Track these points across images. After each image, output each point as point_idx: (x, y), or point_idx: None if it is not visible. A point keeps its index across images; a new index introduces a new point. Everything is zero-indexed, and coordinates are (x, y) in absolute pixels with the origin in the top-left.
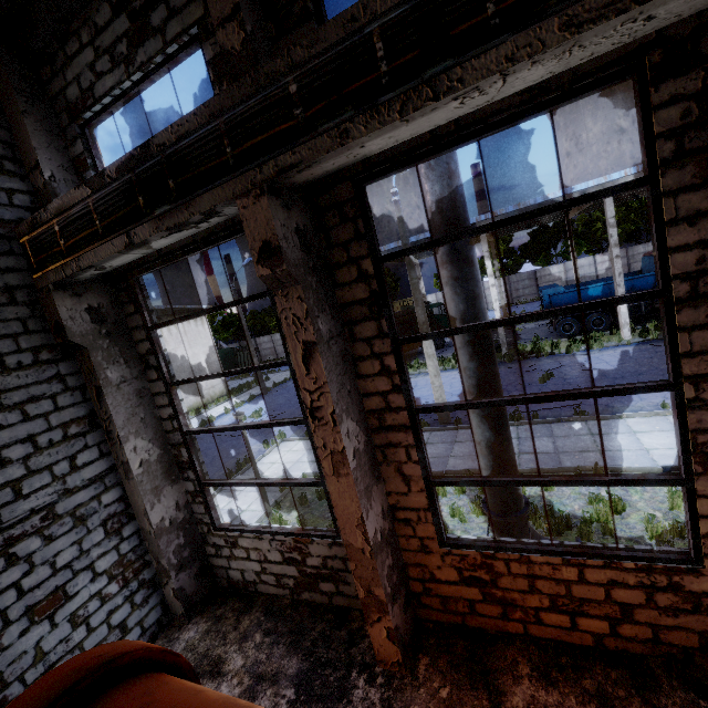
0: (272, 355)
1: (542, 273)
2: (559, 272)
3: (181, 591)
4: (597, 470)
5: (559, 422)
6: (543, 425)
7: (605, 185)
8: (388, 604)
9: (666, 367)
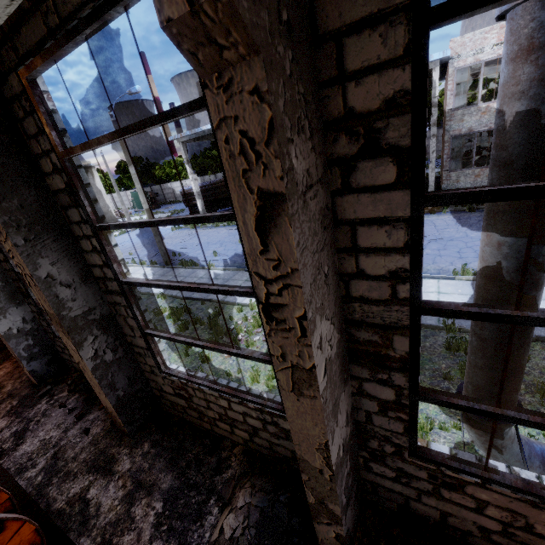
0: (173, 198)
1: None
2: None
3: None
4: (162, 296)
5: (203, 269)
6: (195, 270)
7: None
8: None
9: None
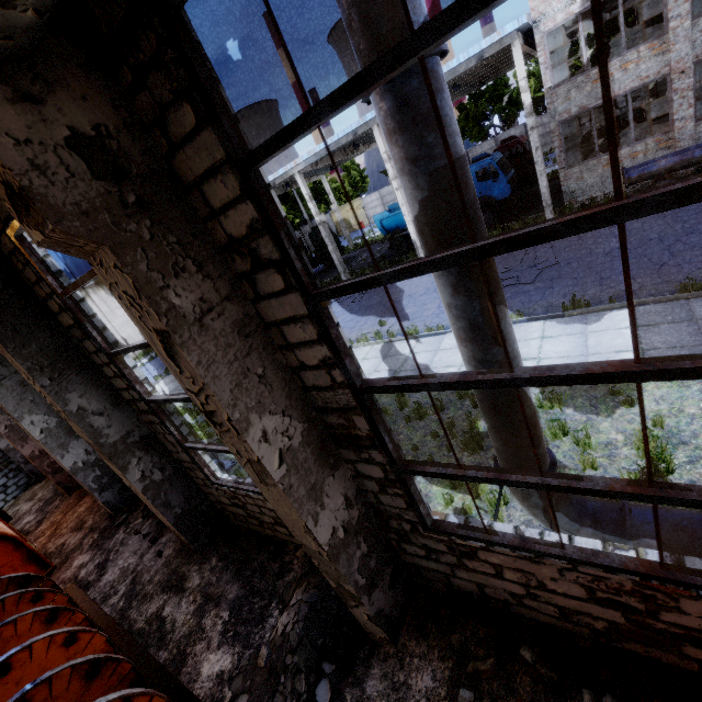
0: None
1: (474, 153)
2: (490, 149)
3: (31, 471)
4: None
5: None
6: None
7: (369, 123)
8: (49, 475)
9: (385, 301)
